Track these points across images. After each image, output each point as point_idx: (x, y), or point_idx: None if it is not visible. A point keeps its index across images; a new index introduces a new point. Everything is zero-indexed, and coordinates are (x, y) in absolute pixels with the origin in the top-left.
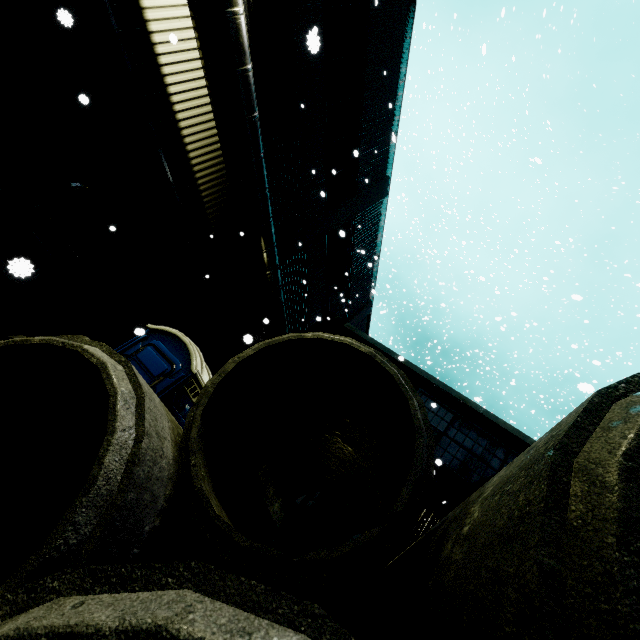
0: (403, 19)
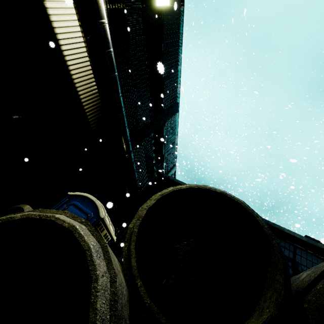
0: (178, 29)
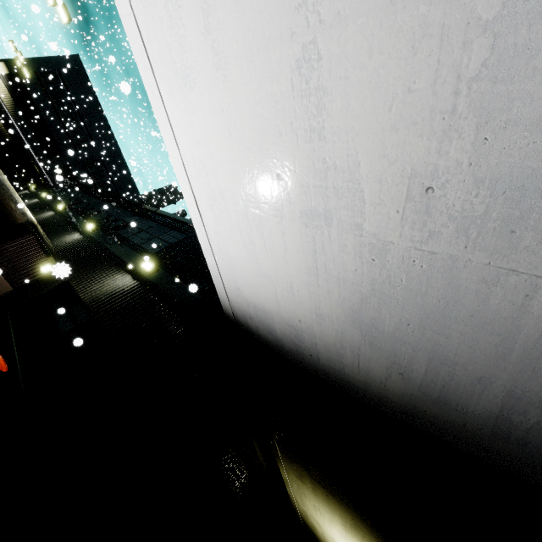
0: (90, 87)
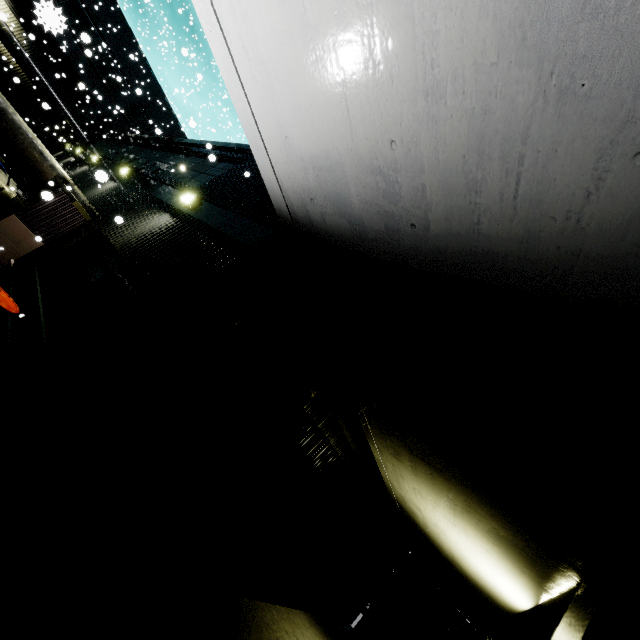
0: None
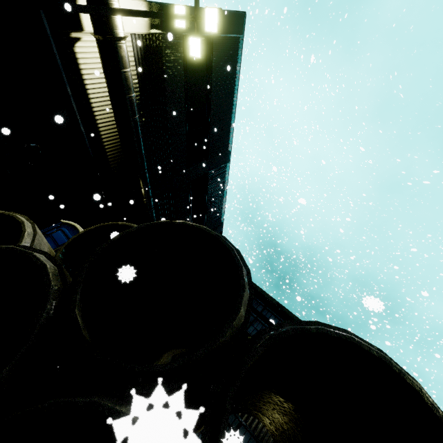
0: (234, 70)
